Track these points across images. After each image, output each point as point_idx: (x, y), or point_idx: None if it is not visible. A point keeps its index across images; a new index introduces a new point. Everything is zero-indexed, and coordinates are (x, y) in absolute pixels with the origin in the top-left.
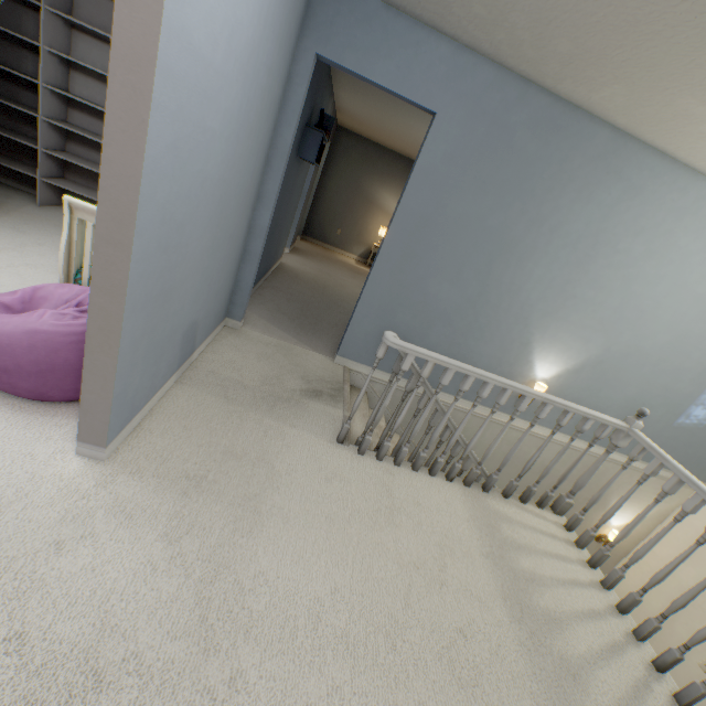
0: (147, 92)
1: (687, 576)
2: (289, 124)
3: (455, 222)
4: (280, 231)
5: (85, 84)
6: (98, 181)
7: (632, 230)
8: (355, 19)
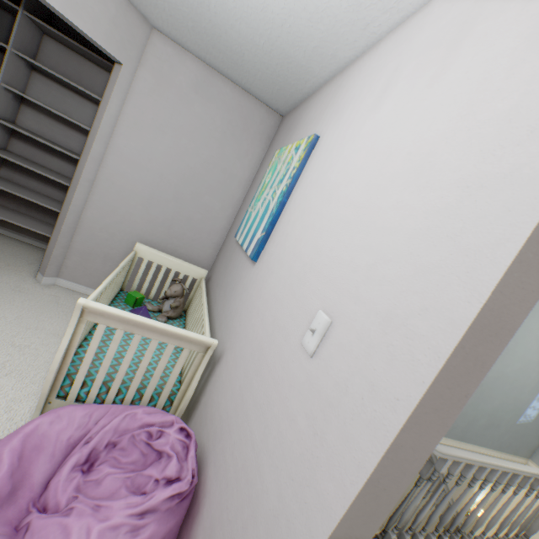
0: (487, 362)
1: None
2: None
3: None
4: None
5: (36, 119)
6: (32, 206)
7: None
8: None
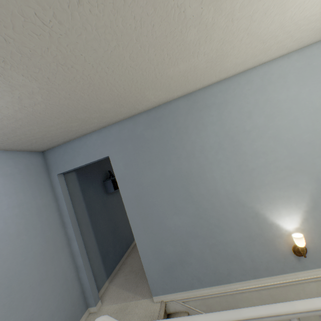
0: None
1: None
2: (63, 203)
3: (152, 186)
4: (126, 221)
5: None
6: None
7: (244, 116)
8: (62, 154)
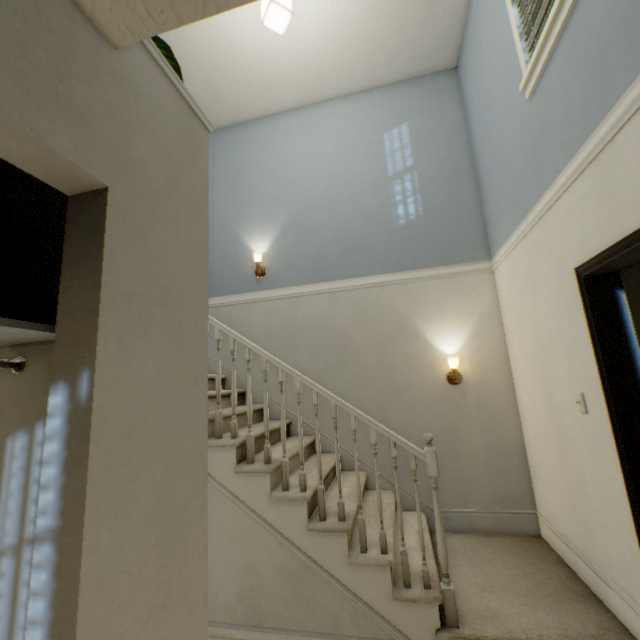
0: None
1: (528, 338)
2: None
3: None
4: None
5: None
6: None
7: (252, 155)
8: None
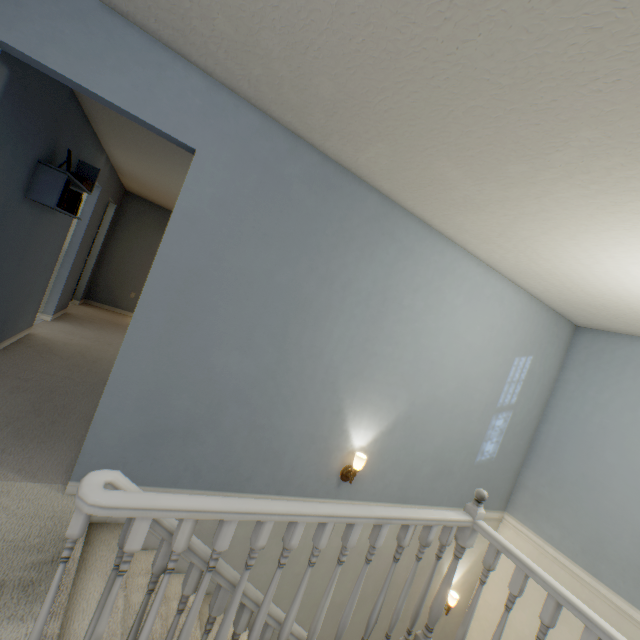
0: None
1: (521, 623)
2: None
3: (237, 277)
4: (11, 292)
5: None
6: None
7: (412, 286)
8: (61, 10)
